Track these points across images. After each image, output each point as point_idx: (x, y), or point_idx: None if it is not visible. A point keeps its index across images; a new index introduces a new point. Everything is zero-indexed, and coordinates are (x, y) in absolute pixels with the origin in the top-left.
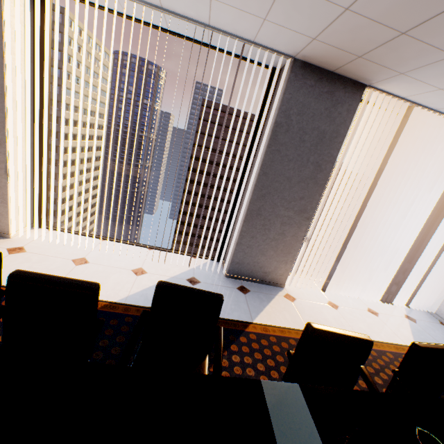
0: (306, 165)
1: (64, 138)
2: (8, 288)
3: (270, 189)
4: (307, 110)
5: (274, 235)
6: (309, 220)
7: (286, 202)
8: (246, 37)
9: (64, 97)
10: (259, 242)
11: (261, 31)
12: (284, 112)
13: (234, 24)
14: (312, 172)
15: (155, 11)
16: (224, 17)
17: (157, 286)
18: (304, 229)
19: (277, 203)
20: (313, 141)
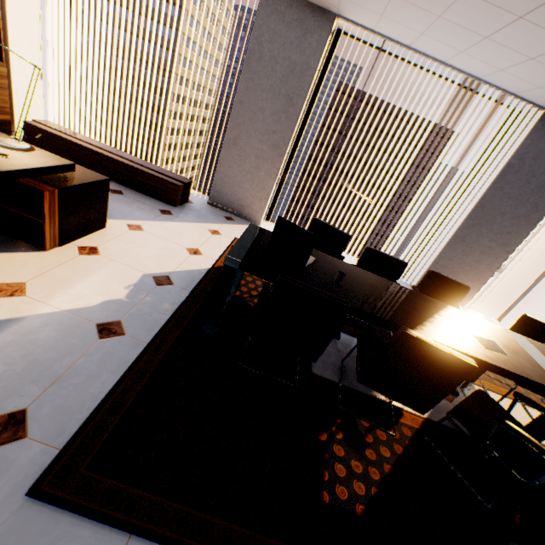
0: (524, 204)
1: (169, 117)
2: (366, 255)
3: (481, 221)
4: (543, 156)
5: (470, 261)
6: (508, 253)
7: (492, 234)
8: (509, 90)
9: (176, 67)
10: (454, 265)
11: (528, 91)
12: (519, 155)
13: (506, 83)
14: (527, 211)
15: (433, 62)
16: (500, 79)
17: (431, 271)
18: (500, 261)
19: (483, 234)
20: (539, 184)
